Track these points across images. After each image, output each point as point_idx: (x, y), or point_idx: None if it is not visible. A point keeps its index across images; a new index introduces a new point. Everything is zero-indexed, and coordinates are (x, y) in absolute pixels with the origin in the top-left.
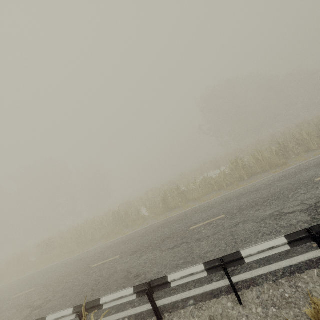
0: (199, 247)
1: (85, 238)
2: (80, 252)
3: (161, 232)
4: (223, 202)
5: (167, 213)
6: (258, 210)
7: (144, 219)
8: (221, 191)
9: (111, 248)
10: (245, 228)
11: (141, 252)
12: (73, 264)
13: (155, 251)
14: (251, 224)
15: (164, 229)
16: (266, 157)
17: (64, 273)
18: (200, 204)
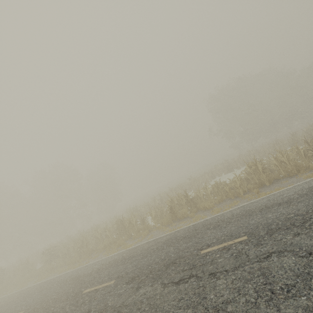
0: (215, 288)
1: (87, 248)
2: (80, 265)
3: (165, 252)
4: (242, 216)
5: (174, 224)
6: (297, 235)
7: (149, 229)
8: (238, 199)
9: (108, 266)
10: (283, 264)
11: (139, 280)
12: (67, 282)
13: (156, 283)
14: (291, 258)
15: (169, 248)
16: (292, 159)
17: (56, 295)
18: (213, 215)
